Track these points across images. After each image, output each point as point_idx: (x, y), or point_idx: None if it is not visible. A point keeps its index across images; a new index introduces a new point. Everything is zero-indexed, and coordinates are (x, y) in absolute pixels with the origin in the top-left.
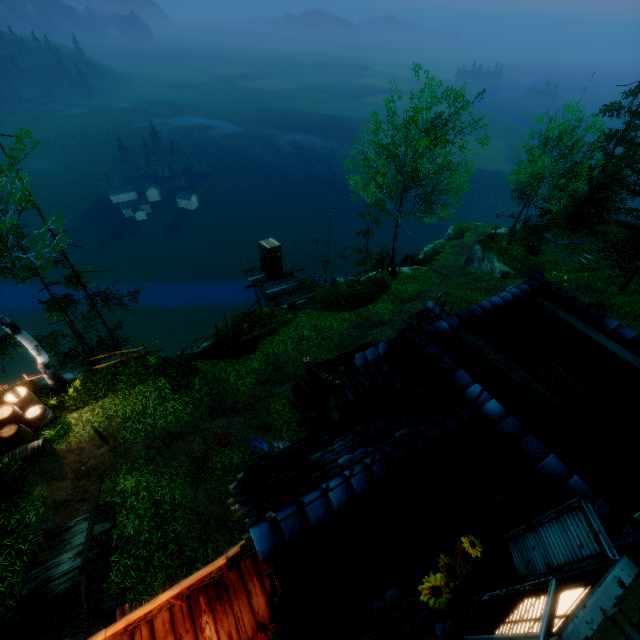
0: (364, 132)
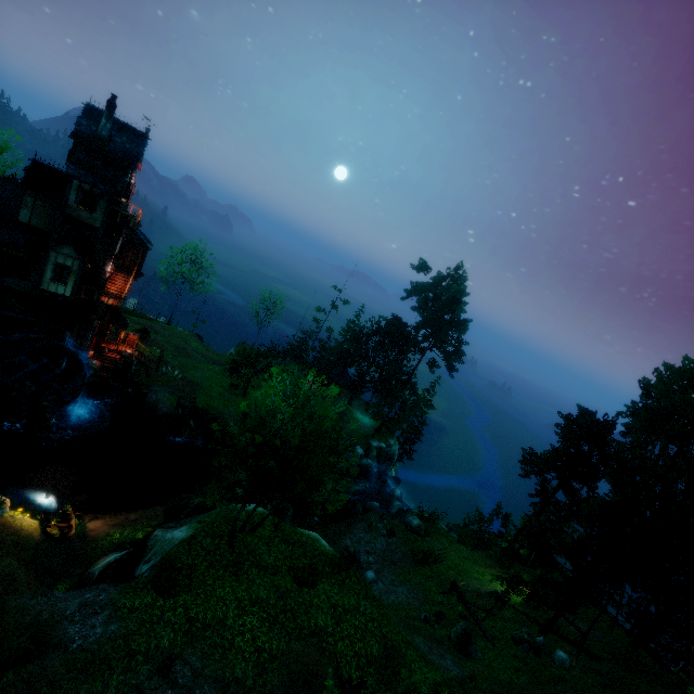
0: (171, 251)
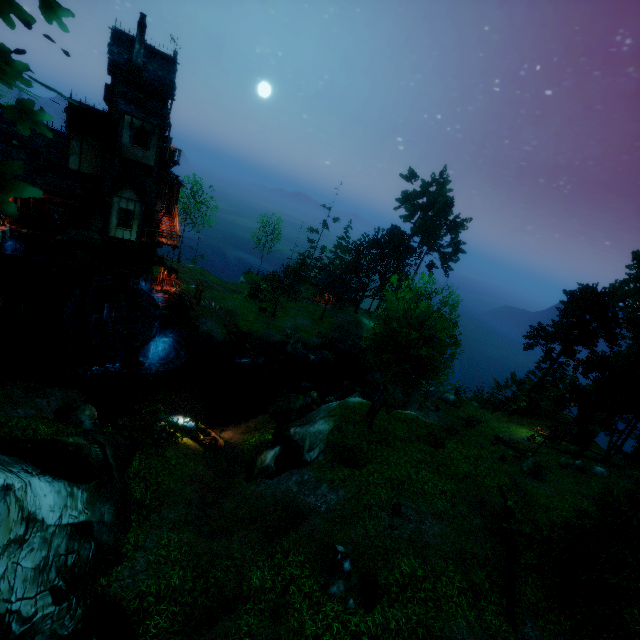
0: None
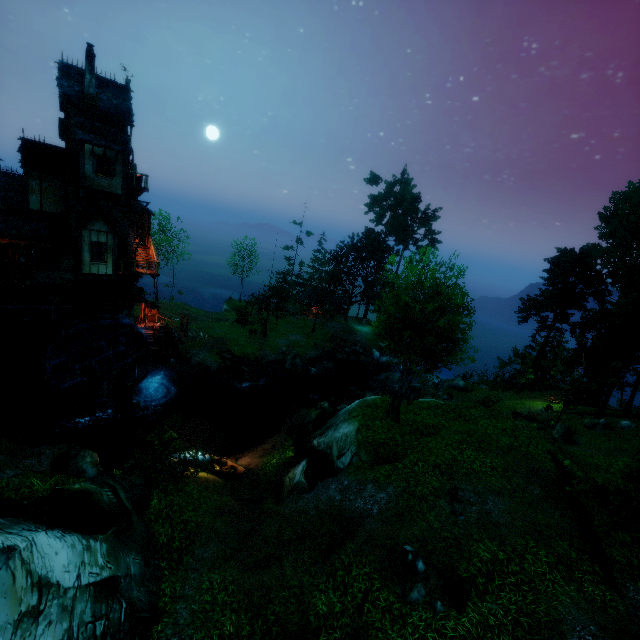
0: None
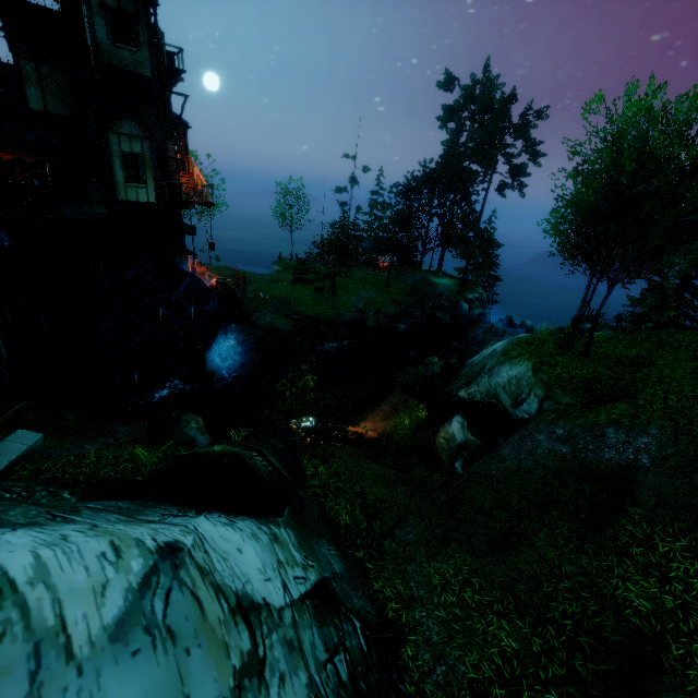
0: None
